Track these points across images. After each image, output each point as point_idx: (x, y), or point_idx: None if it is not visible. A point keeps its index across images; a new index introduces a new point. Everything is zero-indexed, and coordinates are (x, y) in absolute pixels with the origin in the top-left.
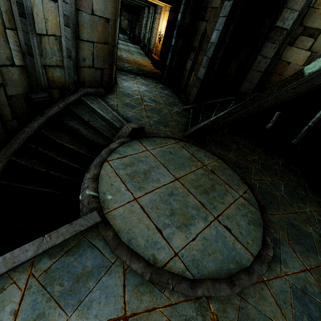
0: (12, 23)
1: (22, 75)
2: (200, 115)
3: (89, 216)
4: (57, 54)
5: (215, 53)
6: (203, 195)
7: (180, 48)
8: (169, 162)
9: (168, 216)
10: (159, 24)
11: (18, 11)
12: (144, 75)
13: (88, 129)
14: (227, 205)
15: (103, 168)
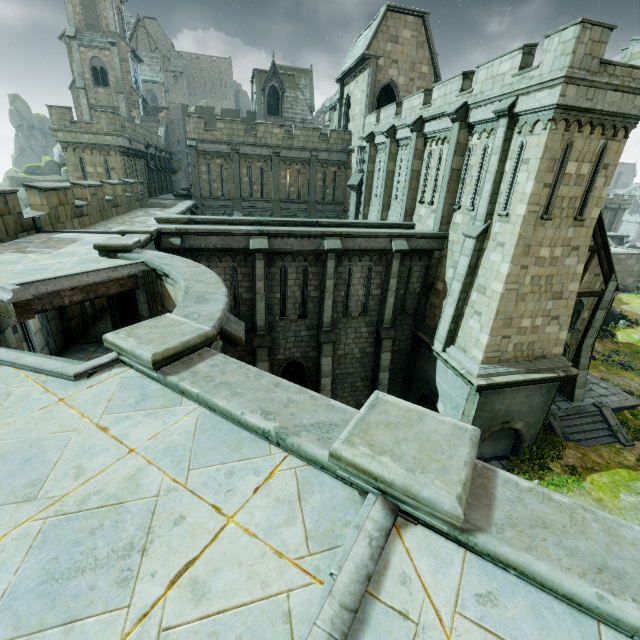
0: None
1: None
2: None
3: None
4: None
5: None
6: None
7: None
8: None
9: None
10: None
11: None
12: None
13: None
14: None
15: None
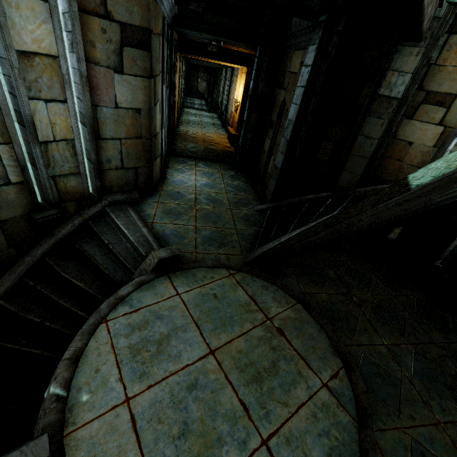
0: (6, 136)
1: (21, 193)
2: (276, 225)
3: (32, 446)
4: (70, 161)
5: (294, 134)
6: (251, 387)
7: (255, 123)
8: (208, 315)
9: (173, 440)
10: (236, 90)
11: (19, 120)
12: (210, 159)
13: (107, 255)
14: (294, 408)
15: (94, 336)
